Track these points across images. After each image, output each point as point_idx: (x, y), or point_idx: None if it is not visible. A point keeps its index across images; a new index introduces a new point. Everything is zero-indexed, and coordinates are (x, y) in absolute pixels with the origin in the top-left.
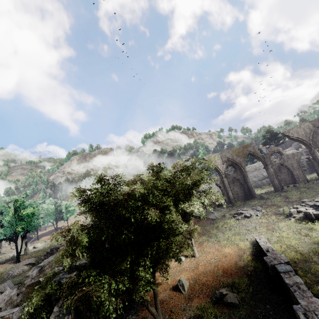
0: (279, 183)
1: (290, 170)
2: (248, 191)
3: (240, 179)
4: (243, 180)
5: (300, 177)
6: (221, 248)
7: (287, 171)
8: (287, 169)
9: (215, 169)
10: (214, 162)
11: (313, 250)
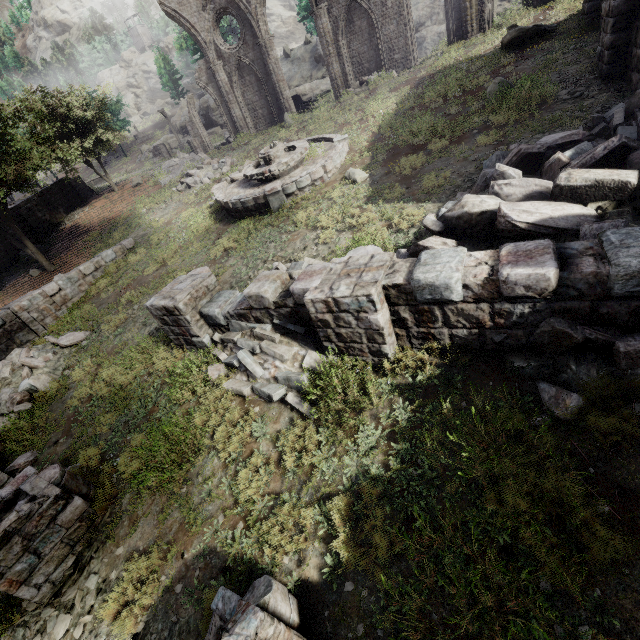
0: (344, 71)
1: (375, 22)
2: (276, 100)
3: (255, 64)
4: (264, 67)
5: (396, 48)
6: (85, 257)
7: (369, 25)
8: (369, 18)
9: (186, 30)
10: (177, 4)
11: (130, 277)
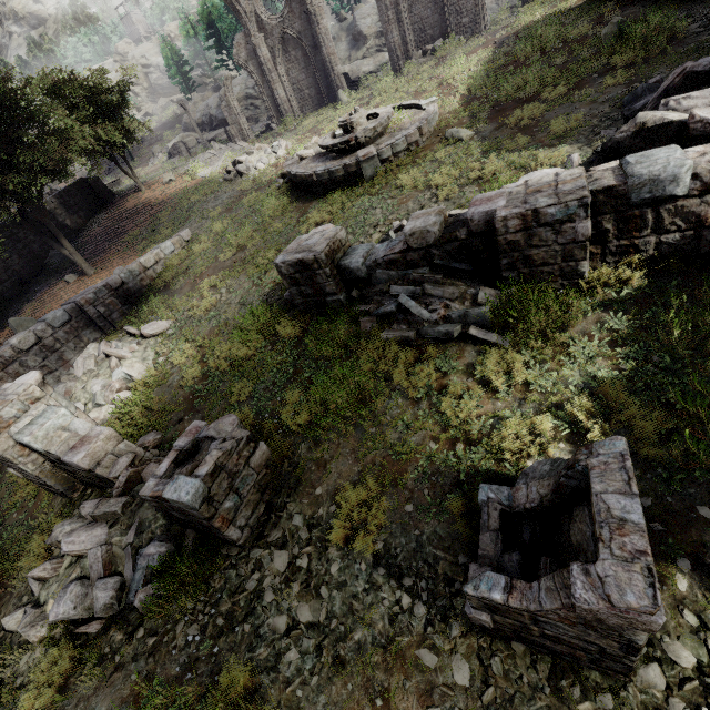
0: (404, 40)
1: None
2: (326, 78)
3: (302, 36)
4: (312, 39)
5: (464, 11)
6: (130, 257)
7: None
8: None
9: None
10: None
11: (202, 265)
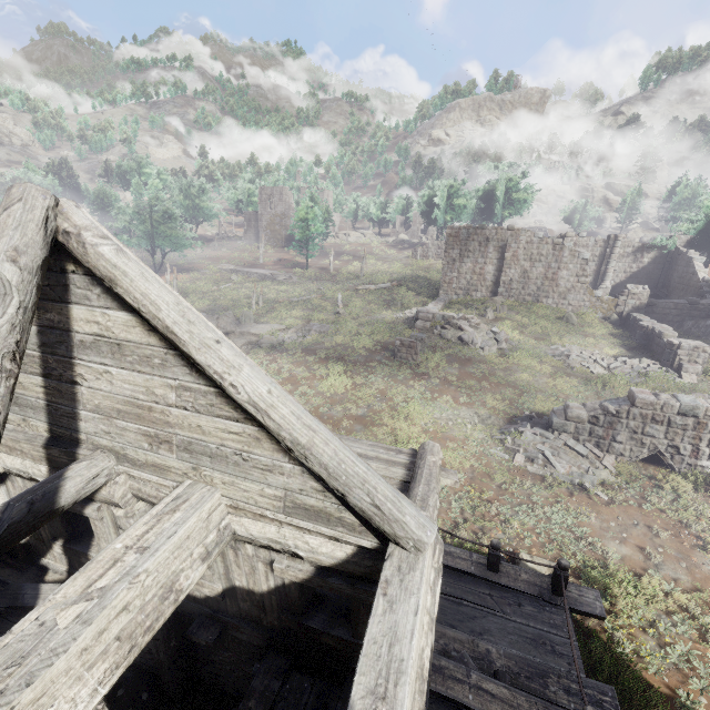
0: None
1: None
2: None
3: None
4: None
5: None
6: None
7: None
8: None
9: None
10: None
11: None
